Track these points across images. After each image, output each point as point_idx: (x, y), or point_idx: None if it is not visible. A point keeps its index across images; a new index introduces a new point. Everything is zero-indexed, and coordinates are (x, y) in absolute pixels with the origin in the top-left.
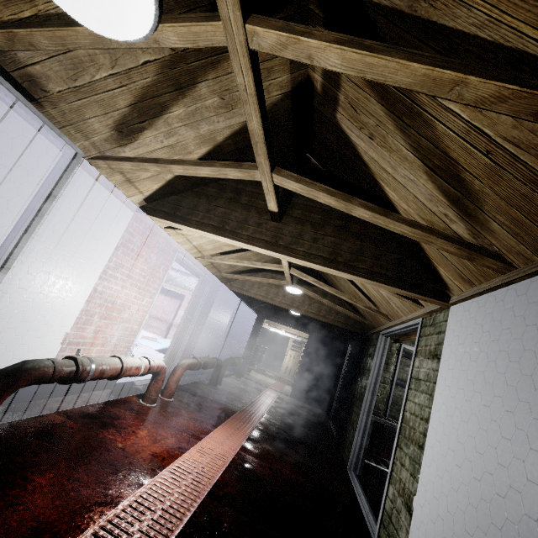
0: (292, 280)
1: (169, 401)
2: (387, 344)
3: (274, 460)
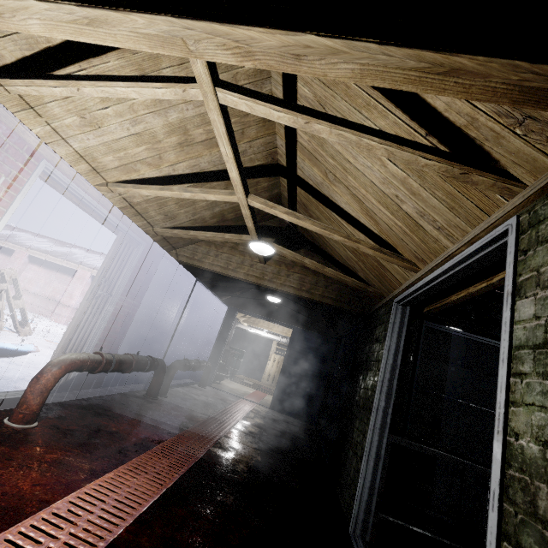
0: (256, 227)
1: (22, 429)
2: (405, 317)
3: (202, 545)
